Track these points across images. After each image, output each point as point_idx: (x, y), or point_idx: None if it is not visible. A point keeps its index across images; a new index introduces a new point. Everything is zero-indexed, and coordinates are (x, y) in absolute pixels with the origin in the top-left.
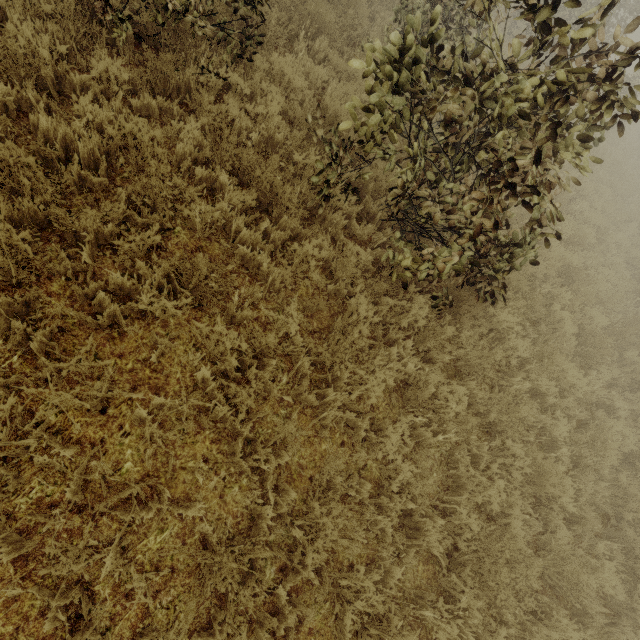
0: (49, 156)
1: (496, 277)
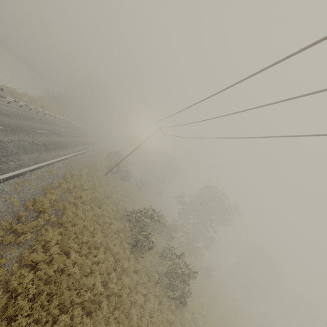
0: (129, 267)
1: (184, 299)
